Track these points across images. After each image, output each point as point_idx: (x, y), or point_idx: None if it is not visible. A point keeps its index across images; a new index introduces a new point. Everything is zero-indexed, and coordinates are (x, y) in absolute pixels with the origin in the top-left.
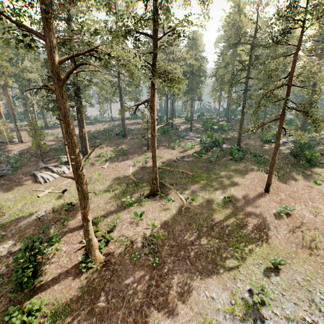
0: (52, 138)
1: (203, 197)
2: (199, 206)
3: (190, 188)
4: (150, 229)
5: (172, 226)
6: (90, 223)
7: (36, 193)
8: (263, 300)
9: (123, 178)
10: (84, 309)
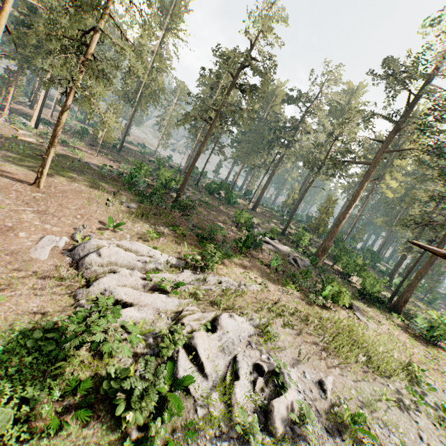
0: None
1: None
2: None
3: None
4: None
5: None
6: None
7: None
8: None
9: None
10: None
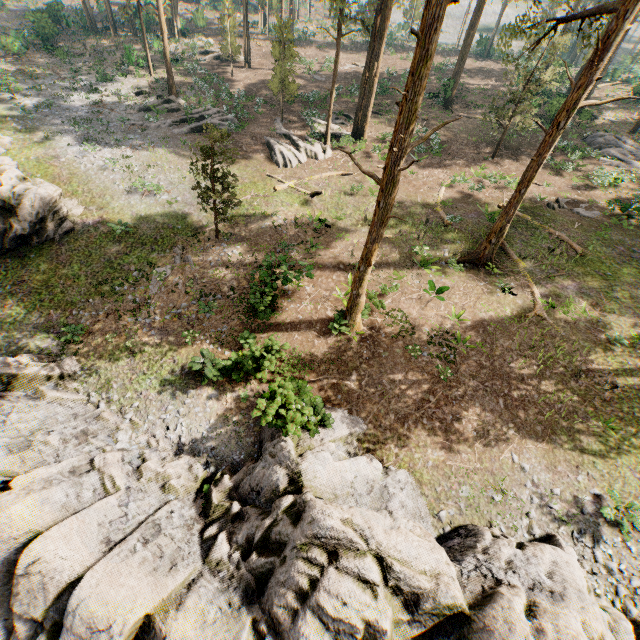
0: (300, 72)
1: (587, 311)
2: (566, 325)
3: (561, 280)
4: (449, 320)
5: (493, 335)
6: (369, 270)
7: (271, 182)
8: (618, 521)
9: (421, 206)
10: (328, 379)
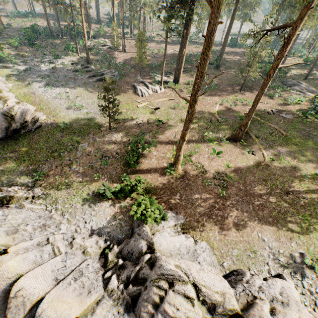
0: (148, 53)
1: (290, 162)
2: (280, 169)
3: (276, 148)
4: (223, 167)
5: (245, 174)
6: (184, 143)
7: (136, 103)
8: (313, 266)
9: (207, 113)
10: (165, 197)
